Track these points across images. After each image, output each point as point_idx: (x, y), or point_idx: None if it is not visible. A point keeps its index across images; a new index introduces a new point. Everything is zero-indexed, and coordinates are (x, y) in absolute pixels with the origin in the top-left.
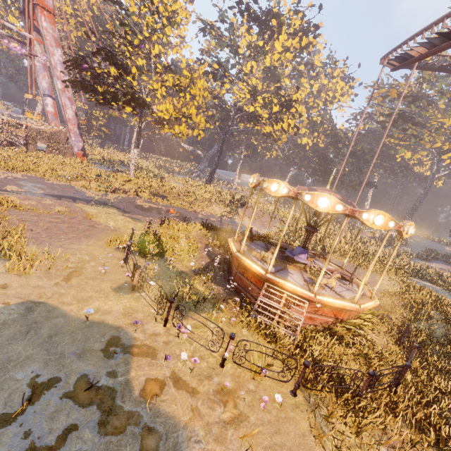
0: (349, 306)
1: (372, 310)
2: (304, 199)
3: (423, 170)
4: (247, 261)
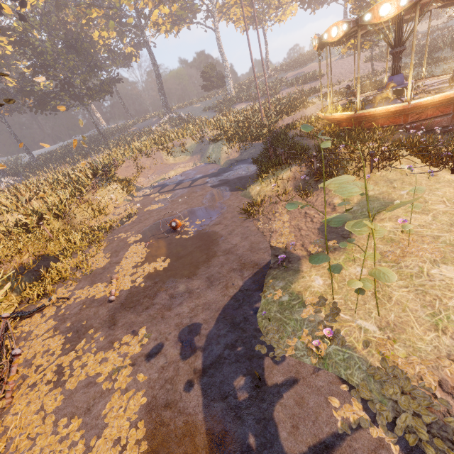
0: None
1: None
2: None
3: (124, 48)
4: None
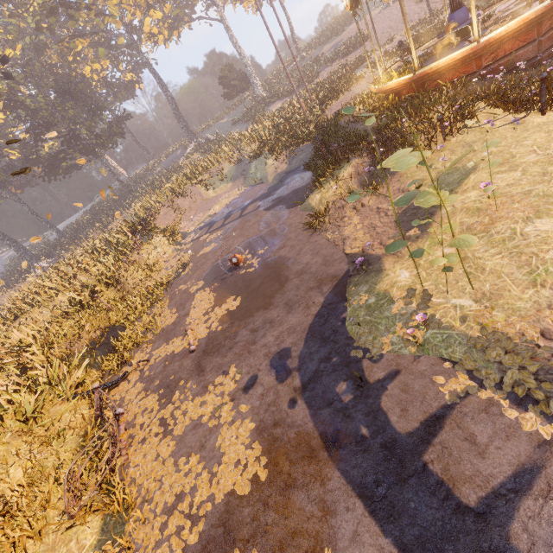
0: None
1: None
2: None
3: (122, 76)
4: None
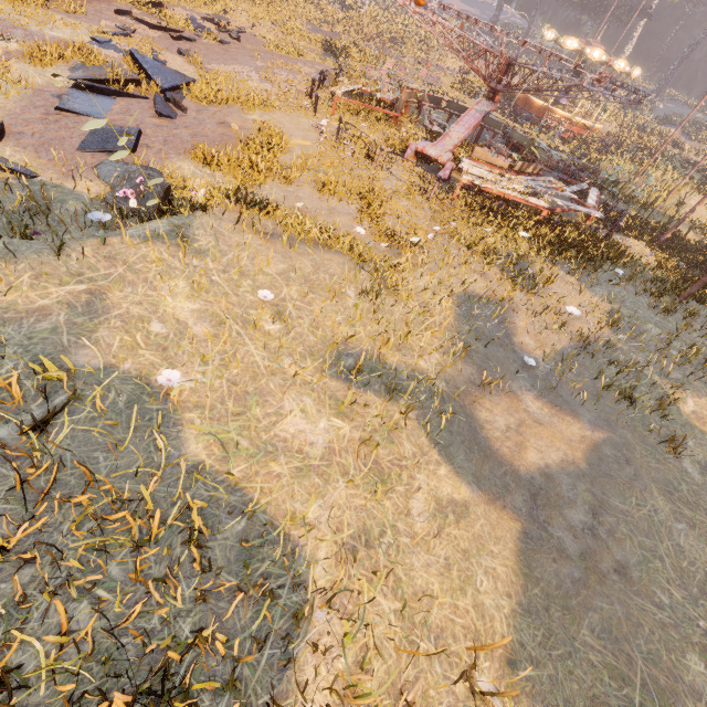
0: (588, 124)
1: (595, 143)
2: (586, 52)
3: None
4: (536, 100)
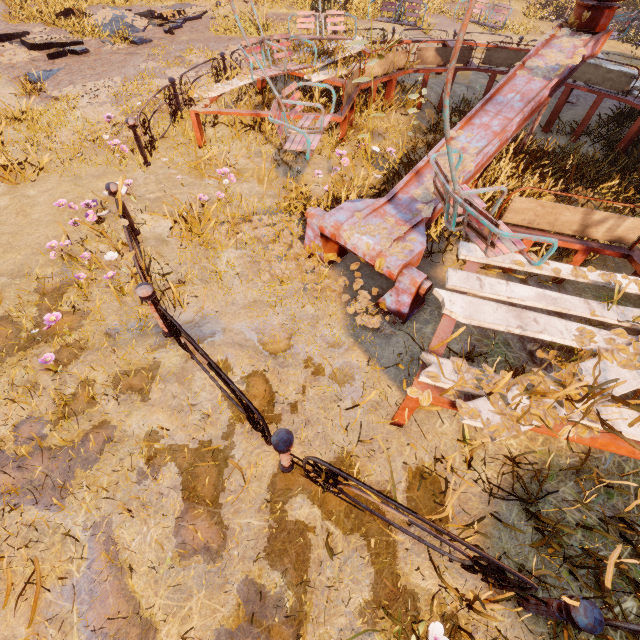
0: None
1: None
2: None
3: None
4: None
